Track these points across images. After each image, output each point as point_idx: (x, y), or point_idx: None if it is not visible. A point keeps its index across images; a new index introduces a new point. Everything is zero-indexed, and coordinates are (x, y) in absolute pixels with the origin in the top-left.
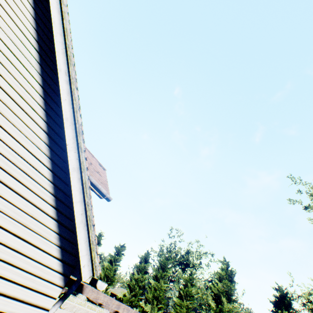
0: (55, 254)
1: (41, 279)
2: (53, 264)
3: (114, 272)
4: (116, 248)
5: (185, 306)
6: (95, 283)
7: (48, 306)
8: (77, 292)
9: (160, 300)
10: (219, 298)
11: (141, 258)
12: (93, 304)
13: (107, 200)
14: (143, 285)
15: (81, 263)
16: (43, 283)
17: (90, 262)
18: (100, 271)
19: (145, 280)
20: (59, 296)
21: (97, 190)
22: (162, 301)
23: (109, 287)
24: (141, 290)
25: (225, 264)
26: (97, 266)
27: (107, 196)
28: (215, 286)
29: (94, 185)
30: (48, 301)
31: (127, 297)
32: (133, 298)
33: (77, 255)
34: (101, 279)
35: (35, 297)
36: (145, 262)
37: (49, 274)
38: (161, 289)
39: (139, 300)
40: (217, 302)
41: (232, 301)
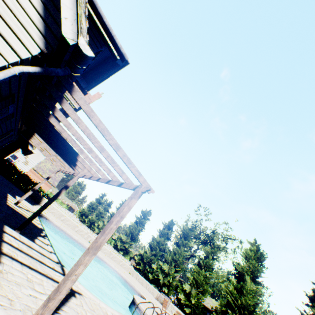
0: (35, 5)
1: (12, 15)
2: (31, 14)
3: (138, 232)
4: (142, 212)
5: (202, 275)
6: (77, 41)
7: (20, 54)
8: (65, 87)
9: (178, 264)
10: (242, 276)
11: (164, 225)
12: (117, 252)
13: (122, 58)
14: (163, 248)
15: (62, 12)
16: (16, 23)
17: (75, 24)
18: (87, 40)
19: (166, 245)
20: (37, 58)
21: (110, 37)
22: (180, 265)
23: (132, 244)
24: (161, 252)
25: (255, 246)
26: (84, 31)
27: (122, 52)
28: (239, 265)
29: (107, 28)
30: (21, 49)
31: (147, 254)
32: (153, 257)
33: (59, 6)
34: (127, 235)
35: (2, 27)
36: (168, 229)
37: (24, 19)
38: (181, 255)
39: (158, 261)
40: (239, 280)
41: (257, 283)
